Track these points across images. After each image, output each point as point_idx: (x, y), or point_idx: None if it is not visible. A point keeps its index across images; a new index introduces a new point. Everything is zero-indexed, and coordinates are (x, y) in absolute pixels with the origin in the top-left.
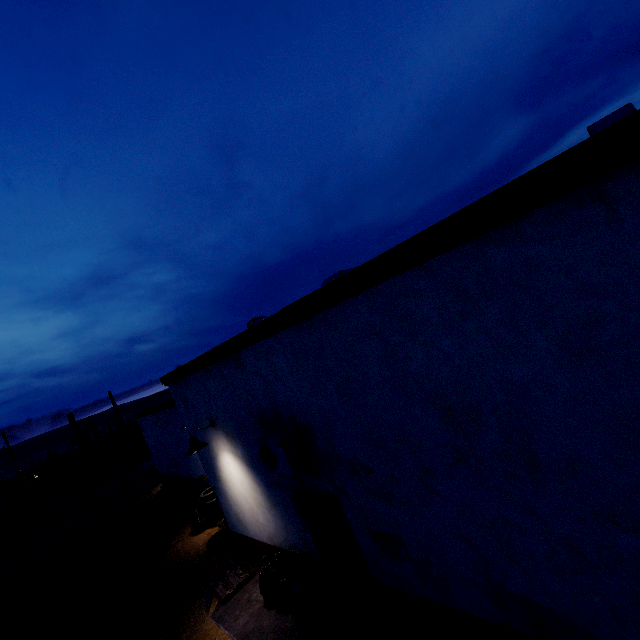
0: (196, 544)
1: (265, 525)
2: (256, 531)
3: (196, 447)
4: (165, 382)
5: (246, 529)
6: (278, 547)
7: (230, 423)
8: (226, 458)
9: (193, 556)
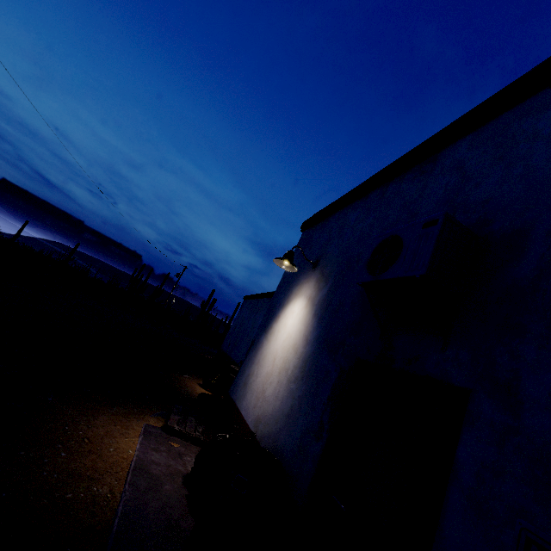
0: (195, 389)
1: (267, 400)
2: (251, 403)
3: (287, 258)
4: (305, 224)
5: (243, 396)
6: (256, 438)
7: (339, 259)
8: (296, 305)
9: (185, 390)
